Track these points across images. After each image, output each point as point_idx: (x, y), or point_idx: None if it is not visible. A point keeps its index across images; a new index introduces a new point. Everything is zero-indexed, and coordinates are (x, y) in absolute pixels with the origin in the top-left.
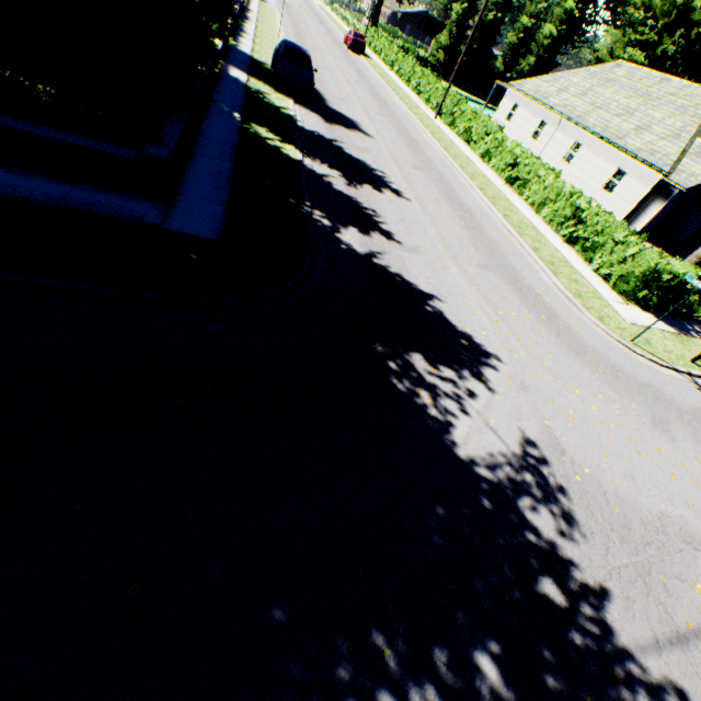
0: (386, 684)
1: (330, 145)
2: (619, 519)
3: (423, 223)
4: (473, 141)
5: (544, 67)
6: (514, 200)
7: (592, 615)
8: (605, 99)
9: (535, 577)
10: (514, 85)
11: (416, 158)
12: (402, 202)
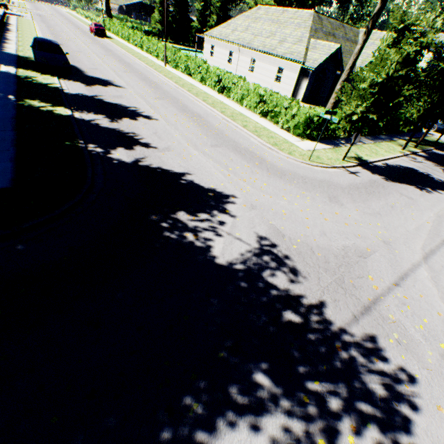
0: (198, 426)
1: (92, 99)
2: (322, 260)
3: (170, 131)
4: (193, 74)
5: (223, 20)
6: (226, 102)
7: (317, 319)
8: (258, 29)
9: (281, 314)
10: (207, 34)
11: (157, 93)
12: (153, 122)
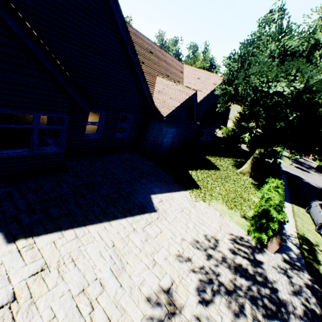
0: None
1: None
2: None
3: None
4: None
5: None
6: None
7: None
8: None
9: None
10: None
11: None
12: None
